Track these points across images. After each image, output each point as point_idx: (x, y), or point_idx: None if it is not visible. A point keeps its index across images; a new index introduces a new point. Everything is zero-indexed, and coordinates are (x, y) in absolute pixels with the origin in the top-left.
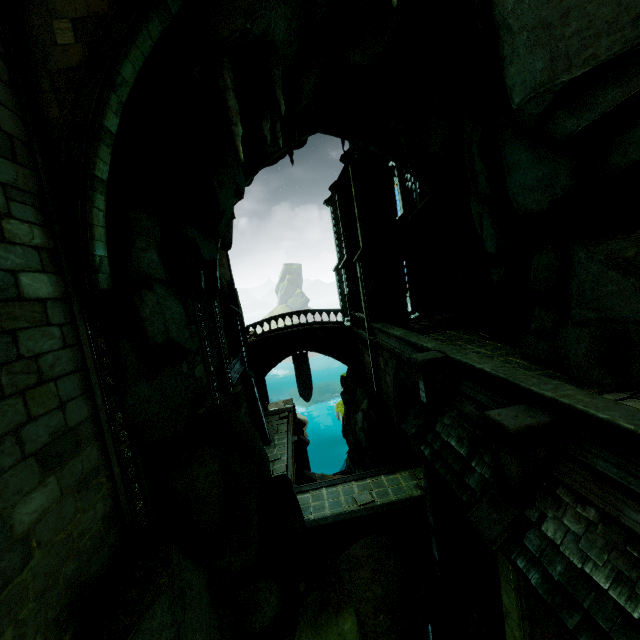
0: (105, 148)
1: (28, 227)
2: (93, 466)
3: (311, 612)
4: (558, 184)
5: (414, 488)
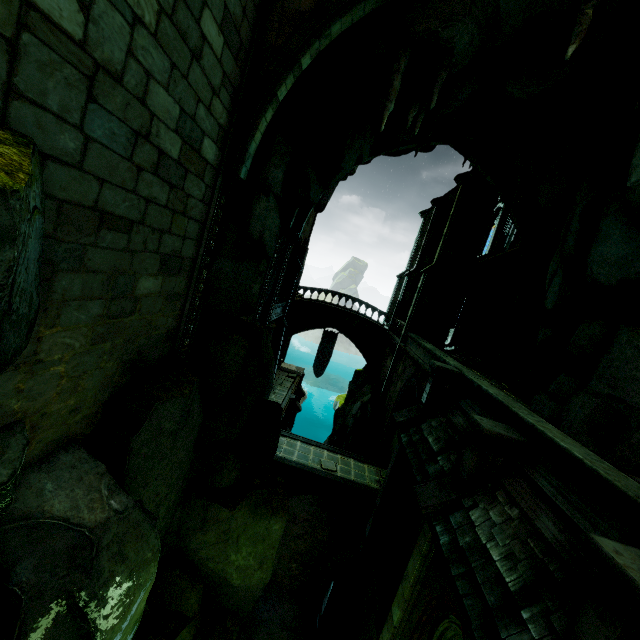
0: (292, 78)
1: (222, 109)
2: (179, 292)
3: (255, 500)
4: (635, 267)
5: (374, 481)
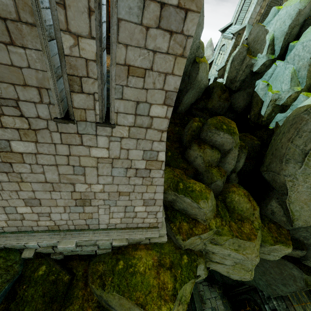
0: None
1: None
2: None
3: None
4: None
5: None
